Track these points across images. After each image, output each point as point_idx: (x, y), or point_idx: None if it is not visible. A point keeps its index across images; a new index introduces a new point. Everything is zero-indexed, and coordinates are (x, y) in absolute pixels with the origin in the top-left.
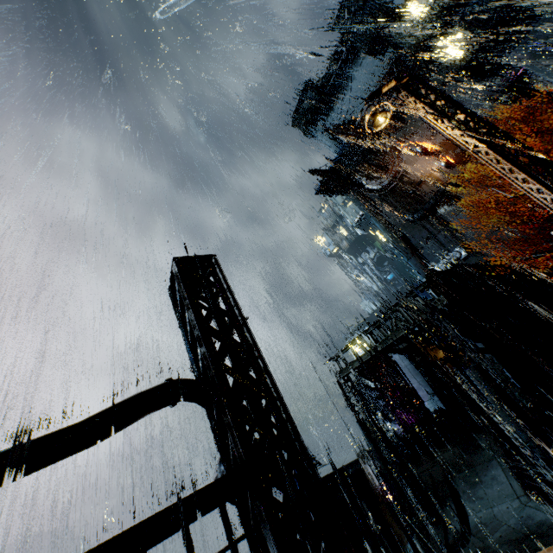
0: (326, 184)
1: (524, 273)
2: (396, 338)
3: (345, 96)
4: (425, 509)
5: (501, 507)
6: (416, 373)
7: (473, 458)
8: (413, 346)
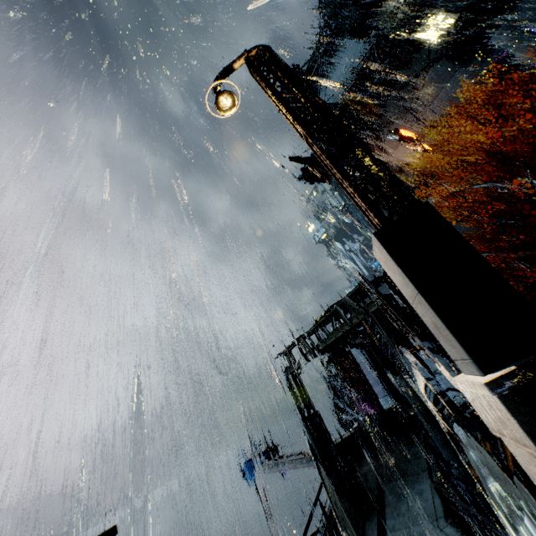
0: (307, 171)
1: (495, 267)
2: (335, 338)
3: (329, 81)
4: (350, 519)
5: (419, 528)
6: (371, 369)
7: (407, 467)
8: (372, 341)
